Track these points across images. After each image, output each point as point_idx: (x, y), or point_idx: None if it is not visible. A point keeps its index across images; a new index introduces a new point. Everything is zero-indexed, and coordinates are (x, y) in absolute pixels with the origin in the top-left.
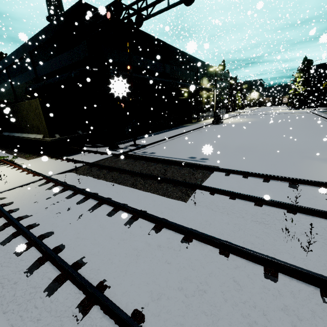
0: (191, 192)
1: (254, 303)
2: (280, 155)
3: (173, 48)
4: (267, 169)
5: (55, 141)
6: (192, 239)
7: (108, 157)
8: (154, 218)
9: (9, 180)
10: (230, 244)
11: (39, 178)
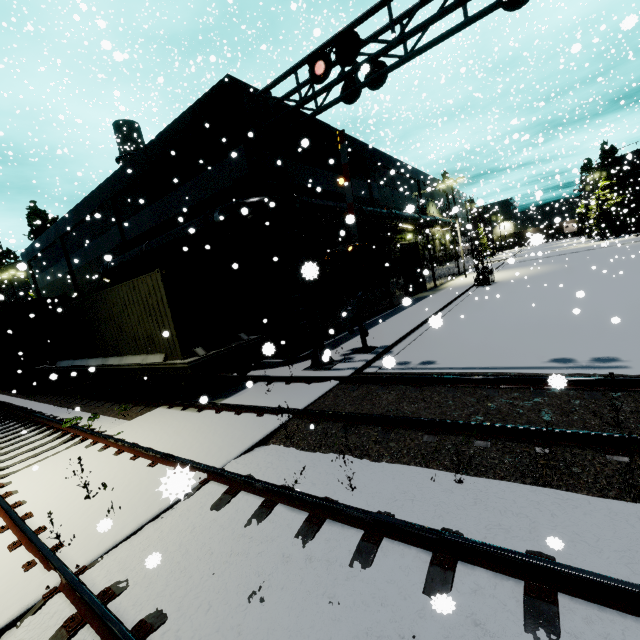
0: None
1: None
2: None
3: (379, 153)
4: None
5: (196, 366)
6: None
7: (331, 387)
8: None
9: (111, 494)
10: None
11: (198, 478)
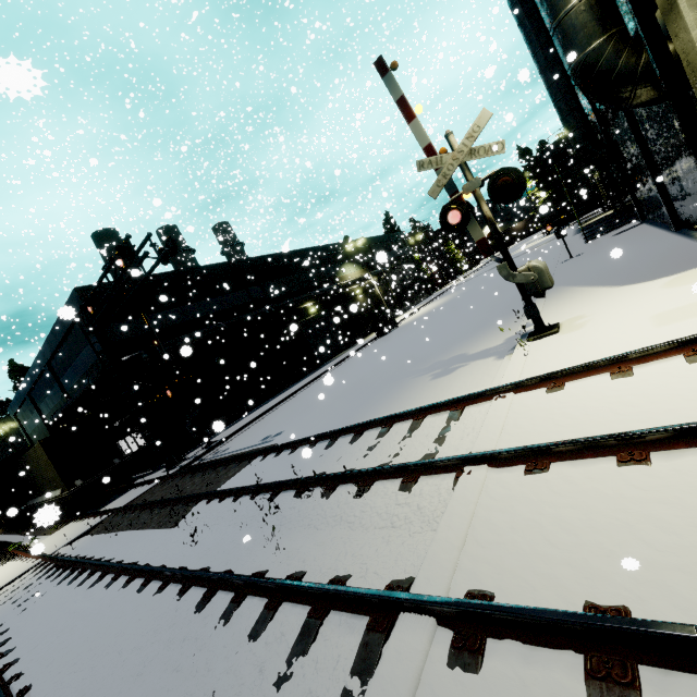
0: (192, 508)
1: (104, 618)
2: (381, 383)
3: (256, 259)
4: (328, 424)
5: (77, 492)
6: (119, 576)
7: (153, 485)
8: (104, 565)
9: (2, 579)
10: (133, 566)
11: (37, 561)
